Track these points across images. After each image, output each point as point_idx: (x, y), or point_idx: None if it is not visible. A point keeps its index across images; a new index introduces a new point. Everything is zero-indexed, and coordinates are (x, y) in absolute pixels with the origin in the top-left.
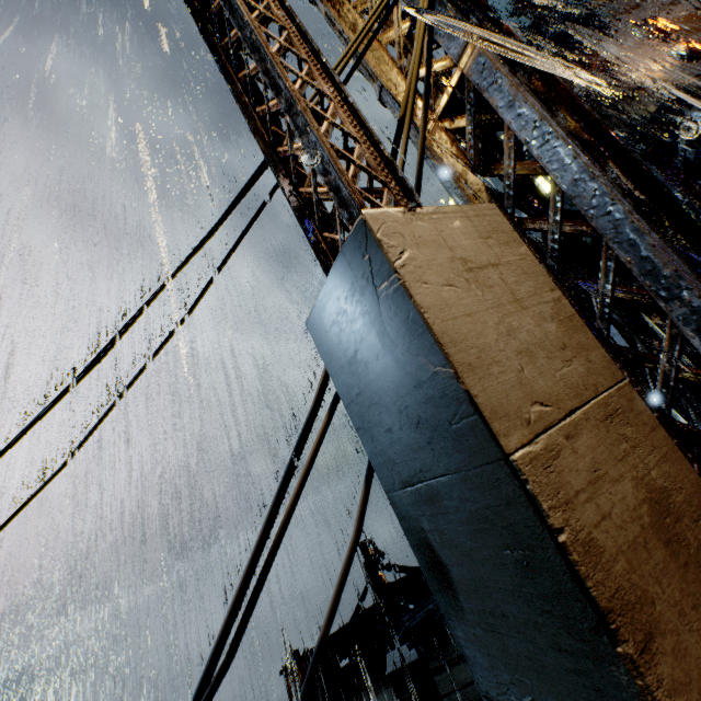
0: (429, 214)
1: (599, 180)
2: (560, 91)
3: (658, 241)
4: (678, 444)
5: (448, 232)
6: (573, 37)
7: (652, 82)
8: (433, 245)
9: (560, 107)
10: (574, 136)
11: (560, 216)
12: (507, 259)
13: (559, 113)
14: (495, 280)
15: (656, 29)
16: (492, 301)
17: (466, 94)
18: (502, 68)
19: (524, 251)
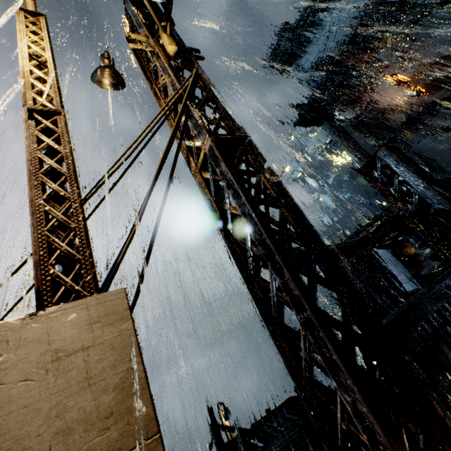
0: (50, 313)
1: (261, 229)
2: (262, 162)
3: (288, 274)
4: (316, 406)
5: (58, 327)
6: (351, 82)
7: (398, 108)
8: (34, 344)
9: (260, 172)
10: (263, 193)
11: (250, 242)
12: (104, 338)
13: (259, 176)
14: (78, 363)
15: (397, 80)
16: (61, 385)
17: (208, 162)
18: (219, 155)
19: (126, 326)
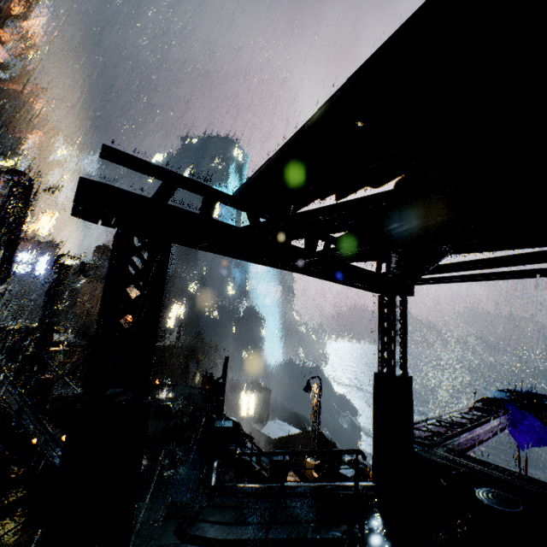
0: None
1: None
2: None
3: None
4: None
5: None
6: None
7: None
8: None
9: None
10: None
11: None
12: None
13: None
14: None
15: None
16: None
17: None
18: None
19: None
